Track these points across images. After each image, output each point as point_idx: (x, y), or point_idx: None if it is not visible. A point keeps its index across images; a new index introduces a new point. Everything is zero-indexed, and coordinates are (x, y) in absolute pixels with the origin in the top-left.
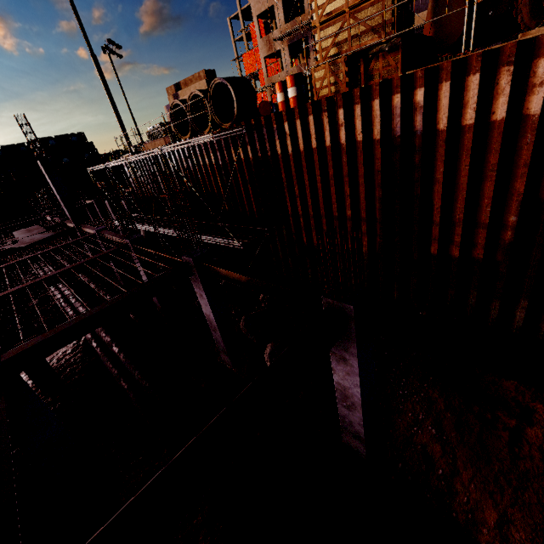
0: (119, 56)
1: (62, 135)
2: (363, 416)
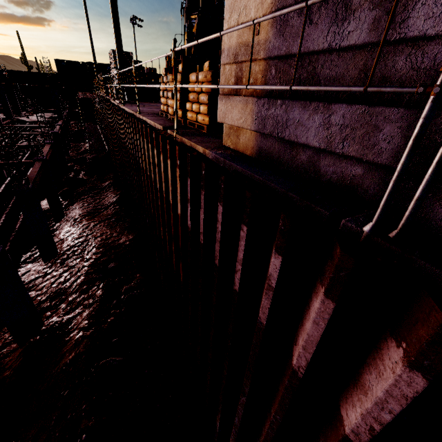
0: (140, 26)
1: (102, 64)
2: (48, 203)
